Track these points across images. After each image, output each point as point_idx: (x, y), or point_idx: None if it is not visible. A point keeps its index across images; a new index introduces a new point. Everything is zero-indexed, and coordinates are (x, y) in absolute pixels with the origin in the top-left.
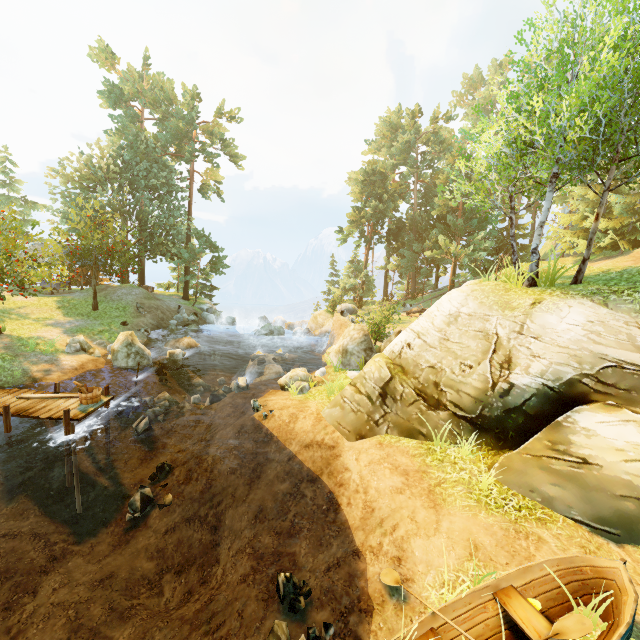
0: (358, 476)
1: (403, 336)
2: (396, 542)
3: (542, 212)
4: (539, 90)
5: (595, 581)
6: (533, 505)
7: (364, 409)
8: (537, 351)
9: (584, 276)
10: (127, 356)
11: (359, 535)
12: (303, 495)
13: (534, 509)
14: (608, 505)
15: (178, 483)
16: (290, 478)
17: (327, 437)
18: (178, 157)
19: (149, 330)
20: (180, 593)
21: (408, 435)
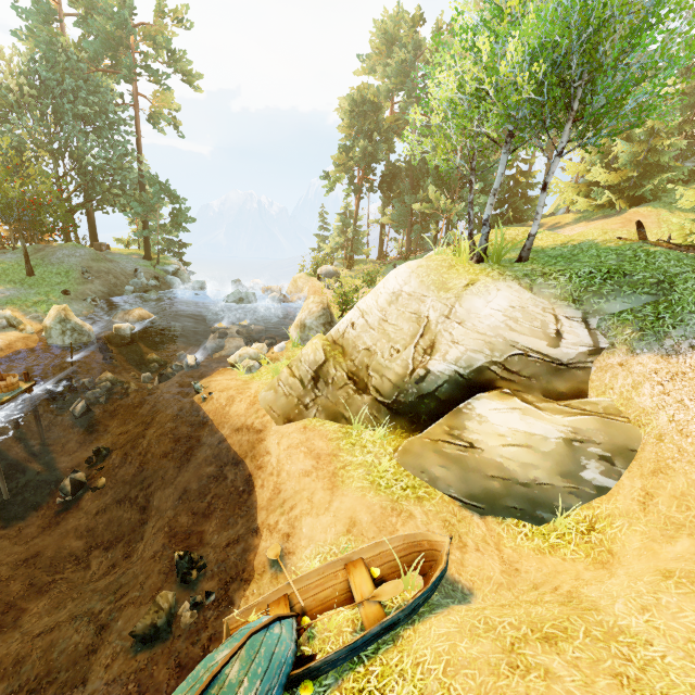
0: (276, 460)
1: (350, 314)
2: (290, 521)
3: (496, 177)
4: (501, 20)
5: (429, 552)
6: (419, 485)
7: (295, 393)
8: (457, 337)
9: (542, 249)
10: (62, 333)
11: (262, 514)
12: (225, 477)
13: (418, 488)
14: (479, 484)
15: (113, 466)
16: (217, 461)
17: (257, 421)
18: (115, 74)
19: (97, 299)
20: (105, 566)
21: (333, 419)
